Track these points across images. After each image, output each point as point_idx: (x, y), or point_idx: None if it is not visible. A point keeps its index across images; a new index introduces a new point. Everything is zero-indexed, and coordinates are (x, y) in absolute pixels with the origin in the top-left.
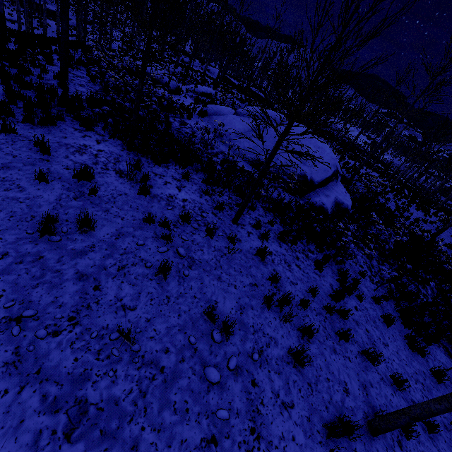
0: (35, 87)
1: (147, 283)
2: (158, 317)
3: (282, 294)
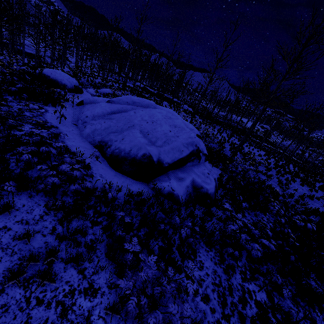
0: None
1: None
2: None
3: None
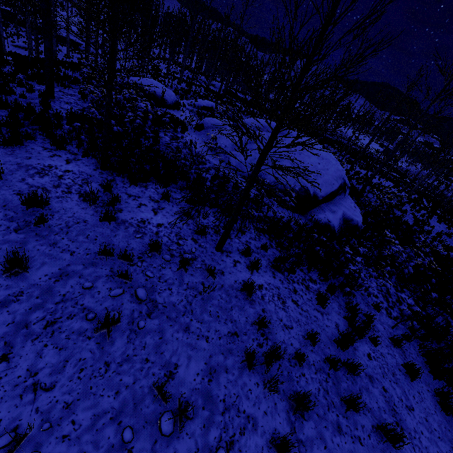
0: (11, 106)
1: (82, 344)
2: (84, 399)
3: (268, 349)
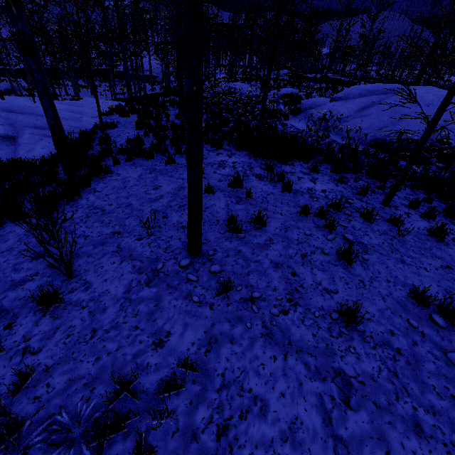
0: (170, 127)
1: (334, 269)
2: (363, 300)
3: None
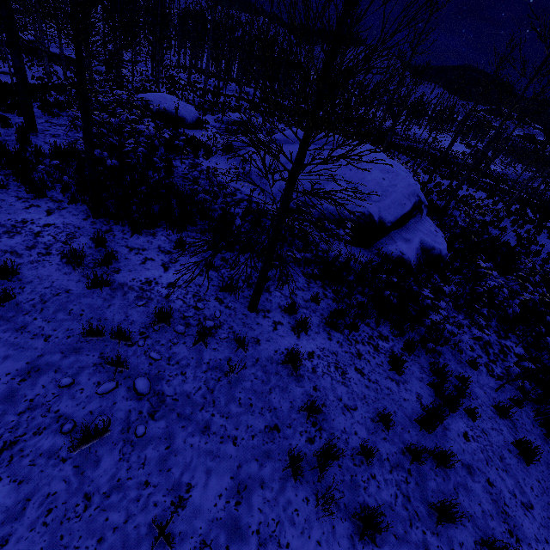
0: None
1: (53, 471)
2: None
3: (320, 448)
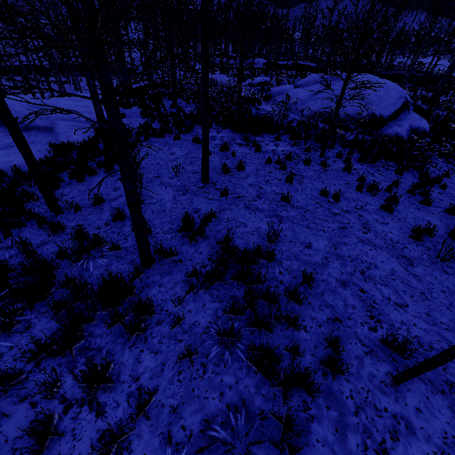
0: (170, 115)
1: (283, 185)
2: (296, 196)
3: (369, 182)
